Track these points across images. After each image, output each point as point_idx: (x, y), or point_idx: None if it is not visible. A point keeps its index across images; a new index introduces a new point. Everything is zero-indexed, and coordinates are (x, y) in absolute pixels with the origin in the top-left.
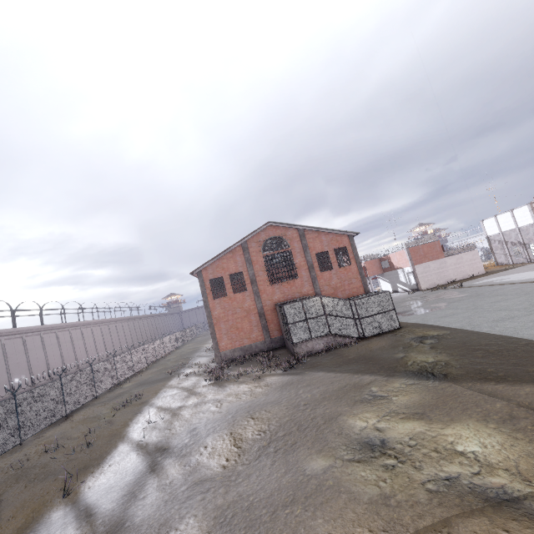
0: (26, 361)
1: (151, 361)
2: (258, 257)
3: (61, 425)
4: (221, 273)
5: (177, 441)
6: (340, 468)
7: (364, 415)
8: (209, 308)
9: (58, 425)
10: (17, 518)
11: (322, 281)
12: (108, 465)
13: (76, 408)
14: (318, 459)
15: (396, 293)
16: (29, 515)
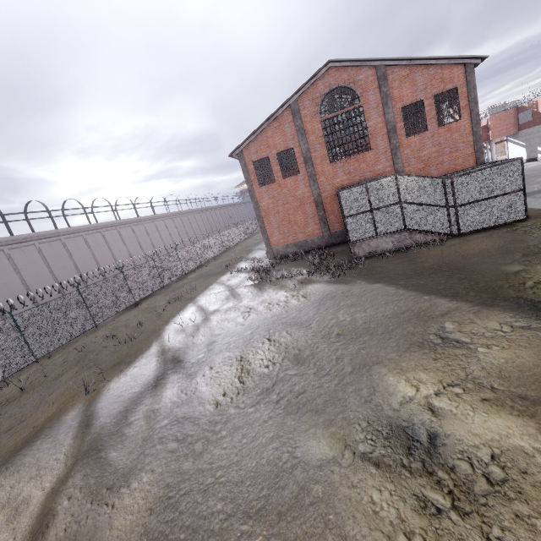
0: (110, 253)
1: (218, 252)
2: (313, 123)
3: (131, 311)
4: (266, 152)
5: (192, 354)
6: (345, 471)
7: (417, 374)
8: (256, 198)
9: (129, 311)
10: (54, 405)
11: (407, 152)
12: (133, 365)
13: (144, 297)
14: (321, 436)
15: (533, 162)
16: (60, 406)
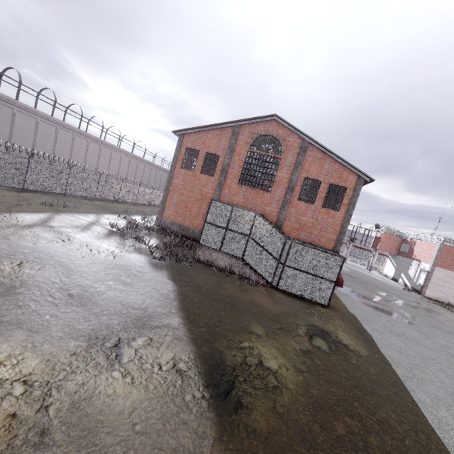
0: (52, 146)
1: (142, 202)
2: (242, 149)
3: (11, 191)
4: (200, 146)
5: None
6: None
7: (32, 358)
8: (173, 174)
9: (9, 191)
10: None
11: (293, 210)
12: None
13: (37, 190)
14: None
15: (394, 281)
16: None
